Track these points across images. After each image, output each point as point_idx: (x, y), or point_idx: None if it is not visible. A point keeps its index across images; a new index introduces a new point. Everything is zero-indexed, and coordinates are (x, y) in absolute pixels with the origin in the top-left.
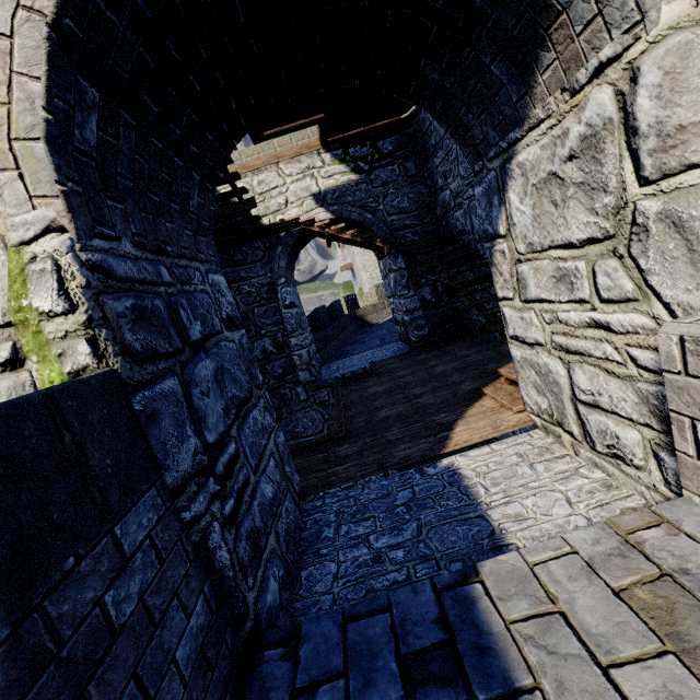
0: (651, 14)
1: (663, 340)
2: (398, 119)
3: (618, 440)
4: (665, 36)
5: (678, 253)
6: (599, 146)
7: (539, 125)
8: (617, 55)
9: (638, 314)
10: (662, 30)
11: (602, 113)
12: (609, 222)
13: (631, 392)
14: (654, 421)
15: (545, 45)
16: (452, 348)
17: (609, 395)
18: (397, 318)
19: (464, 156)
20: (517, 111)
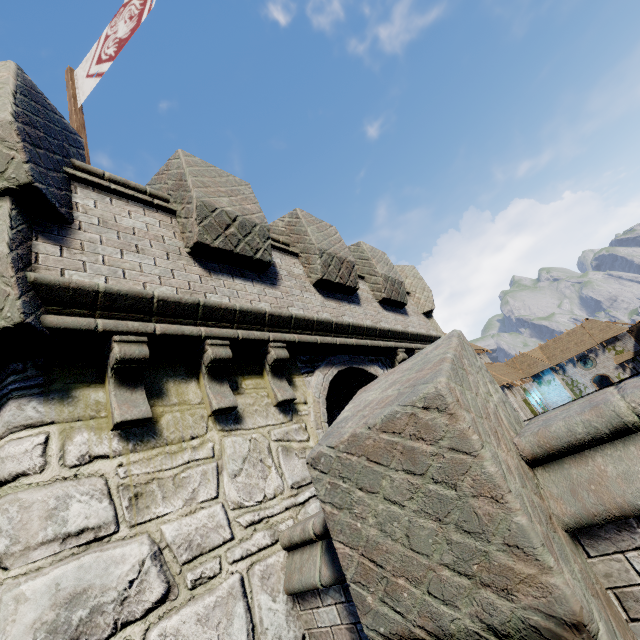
0: None
1: None
2: None
3: None
4: None
5: None
6: None
7: None
8: None
9: None
10: None
11: None
12: None
13: None
14: None
15: None
16: None
17: None
18: None
19: None
20: None
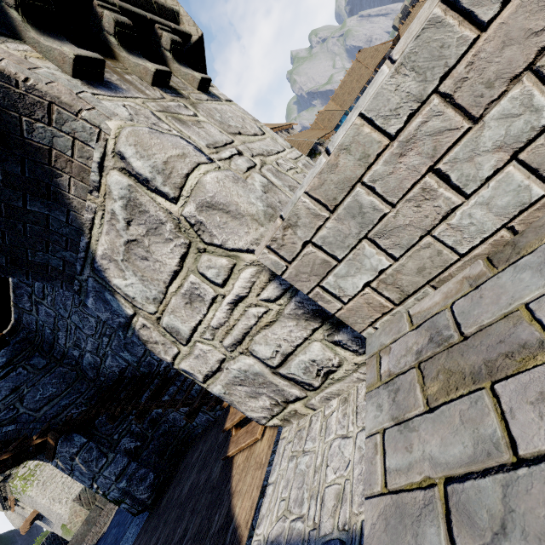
0: (103, 126)
1: (263, 258)
2: (0, 336)
3: (316, 362)
4: (119, 132)
5: (224, 219)
6: (137, 203)
7: (94, 222)
8: (103, 153)
9: (243, 271)
10: (115, 131)
11: (122, 186)
12: (181, 237)
13: (288, 321)
14: (313, 323)
15: (56, 174)
16: (184, 463)
17: (283, 339)
18: (115, 497)
19: (59, 288)
20: (72, 225)
